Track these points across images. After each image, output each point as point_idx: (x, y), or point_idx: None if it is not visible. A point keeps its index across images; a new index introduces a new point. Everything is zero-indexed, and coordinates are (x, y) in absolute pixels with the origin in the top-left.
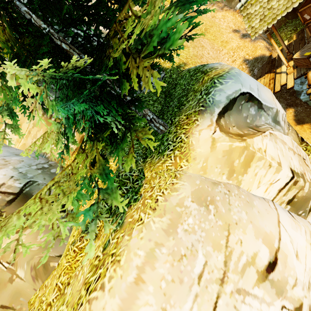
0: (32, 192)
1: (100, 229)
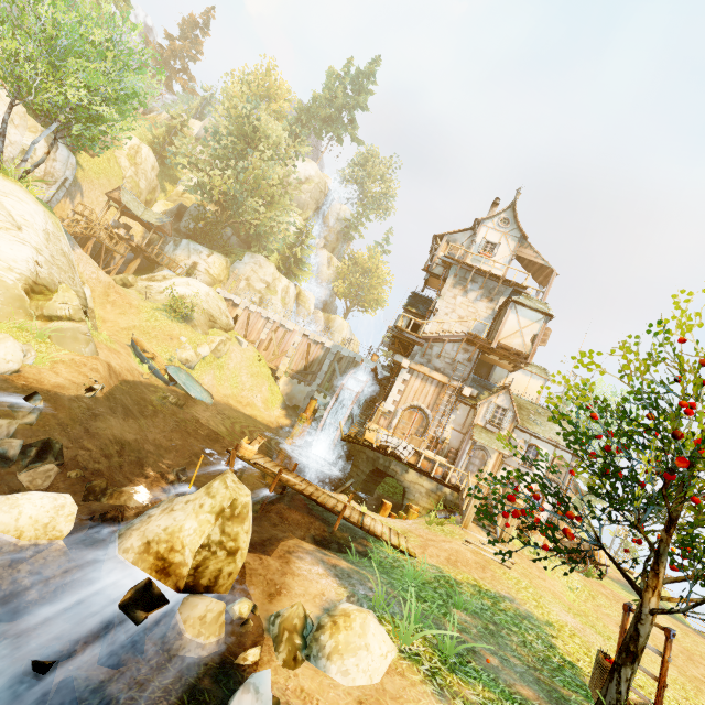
0: None
1: None
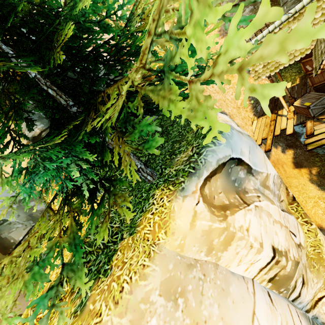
0: (0, 233)
1: (66, 295)
